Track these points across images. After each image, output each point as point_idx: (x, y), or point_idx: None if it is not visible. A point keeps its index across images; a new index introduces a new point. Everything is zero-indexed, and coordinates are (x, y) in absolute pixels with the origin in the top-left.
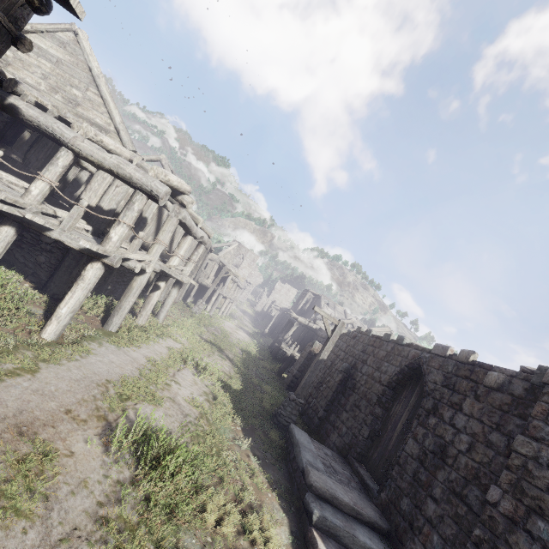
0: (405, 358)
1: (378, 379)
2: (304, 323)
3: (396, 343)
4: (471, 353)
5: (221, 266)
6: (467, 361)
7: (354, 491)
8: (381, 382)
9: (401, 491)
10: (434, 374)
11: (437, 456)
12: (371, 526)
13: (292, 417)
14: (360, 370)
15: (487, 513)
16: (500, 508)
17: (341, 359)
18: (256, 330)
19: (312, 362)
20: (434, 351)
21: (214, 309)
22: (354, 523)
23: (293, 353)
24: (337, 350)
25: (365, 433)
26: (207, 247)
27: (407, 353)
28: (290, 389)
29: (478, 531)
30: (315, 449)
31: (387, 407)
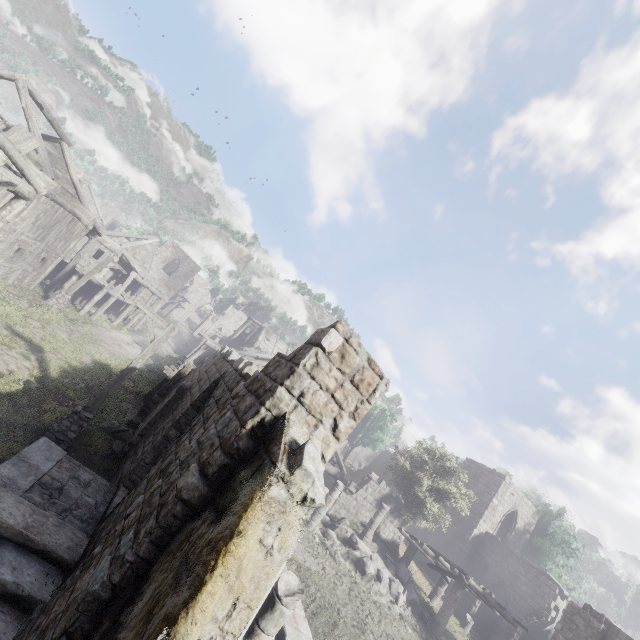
0: (219, 375)
1: (193, 398)
2: (213, 348)
3: (225, 359)
4: (247, 365)
5: (127, 262)
6: (240, 373)
7: (67, 517)
8: (192, 401)
9: (115, 516)
10: (220, 389)
11: (160, 475)
12: (45, 556)
13: (70, 434)
14: (192, 390)
15: (117, 527)
16: (127, 520)
17: (192, 380)
18: (173, 355)
19: (176, 385)
20: (234, 364)
21: (101, 313)
22: (6, 550)
23: (171, 376)
24: (197, 371)
25: (148, 458)
26: (86, 224)
27: (223, 369)
28: (143, 416)
29: (97, 548)
30: (53, 469)
31: (183, 429)
